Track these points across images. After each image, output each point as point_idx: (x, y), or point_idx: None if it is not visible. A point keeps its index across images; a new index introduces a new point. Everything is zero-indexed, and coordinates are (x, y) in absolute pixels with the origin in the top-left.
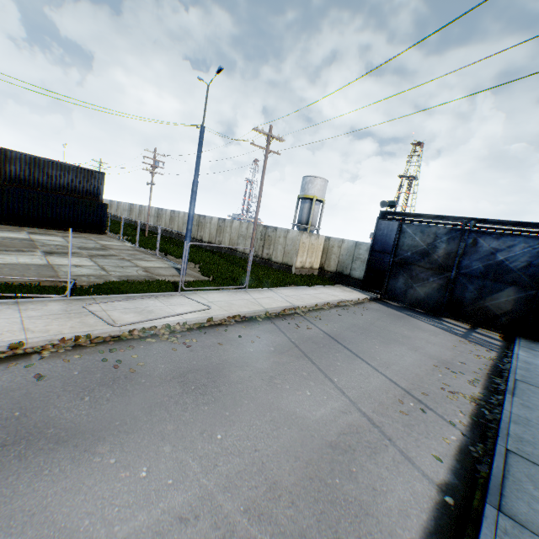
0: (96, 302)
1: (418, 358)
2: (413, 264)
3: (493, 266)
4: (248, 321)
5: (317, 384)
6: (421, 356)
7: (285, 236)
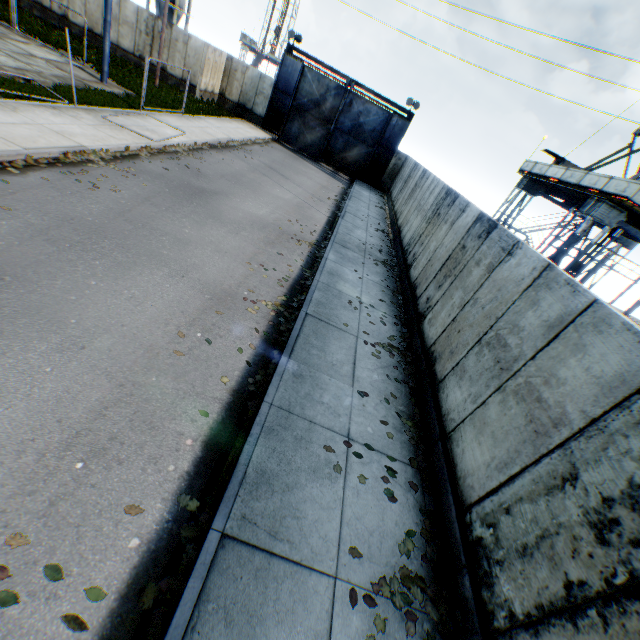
0: (107, 116)
1: (314, 183)
2: (308, 112)
3: (356, 127)
4: (215, 149)
5: (279, 188)
6: (314, 183)
7: (185, 42)
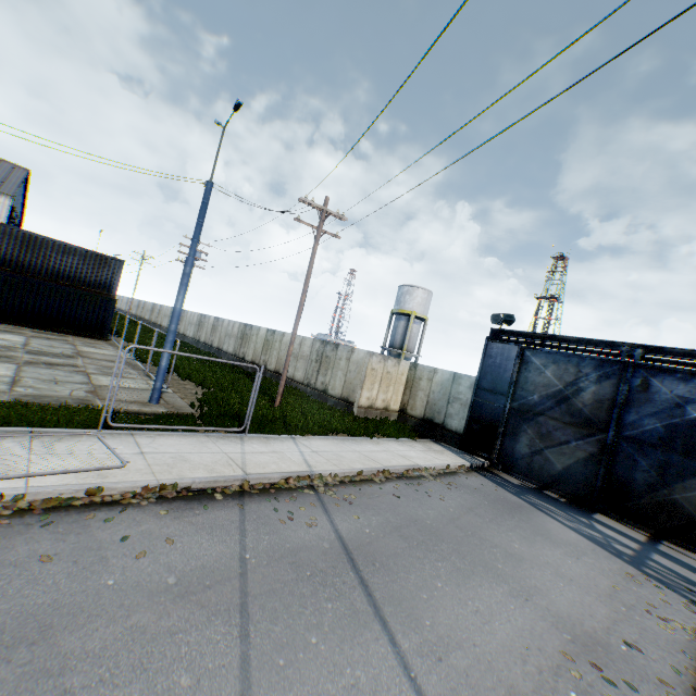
0: None
1: (528, 624)
2: (543, 414)
3: (681, 428)
4: (189, 498)
5: None
6: (536, 618)
7: (347, 357)
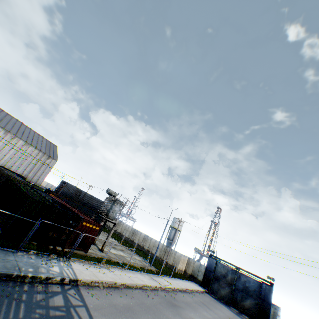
0: (151, 276)
1: (224, 314)
2: (220, 279)
3: (245, 287)
4: (181, 290)
5: (206, 311)
6: (225, 314)
7: (175, 253)
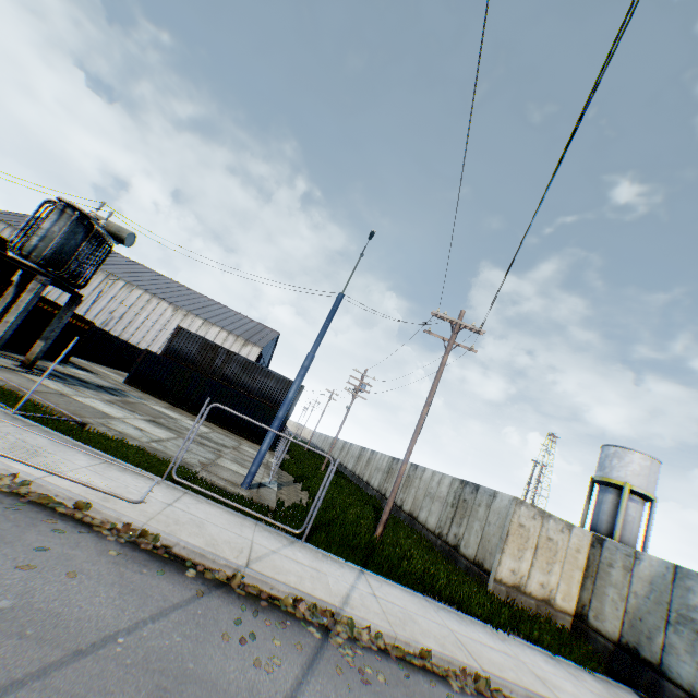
0: (17, 423)
1: None
2: None
3: None
4: (158, 557)
5: None
6: None
7: (488, 503)
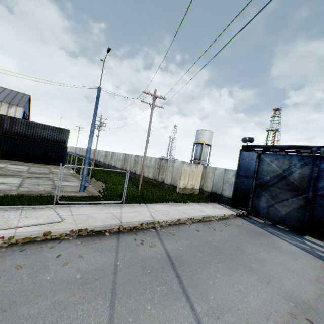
0: None
1: (269, 297)
2: (272, 186)
3: None
4: (93, 235)
5: None
6: (273, 293)
7: (172, 165)
